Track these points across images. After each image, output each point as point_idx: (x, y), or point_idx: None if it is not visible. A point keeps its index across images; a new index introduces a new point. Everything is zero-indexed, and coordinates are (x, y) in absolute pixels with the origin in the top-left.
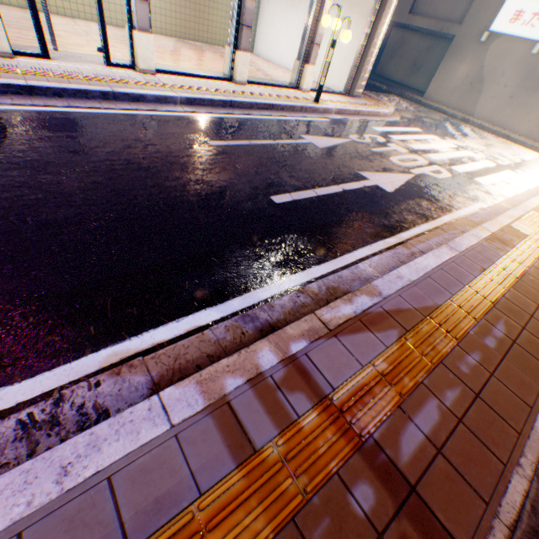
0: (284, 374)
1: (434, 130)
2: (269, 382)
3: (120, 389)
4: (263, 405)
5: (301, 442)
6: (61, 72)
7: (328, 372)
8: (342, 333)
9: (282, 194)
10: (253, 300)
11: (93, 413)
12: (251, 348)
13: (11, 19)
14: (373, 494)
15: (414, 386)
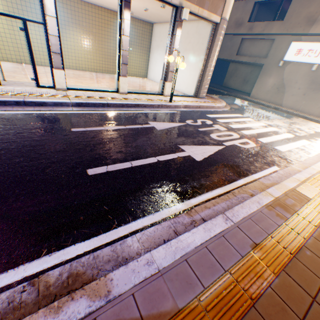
0: None
1: (252, 115)
2: None
3: None
4: None
5: None
6: (0, 91)
7: None
8: None
9: (100, 167)
10: None
11: None
12: None
13: (5, 68)
14: None
15: None
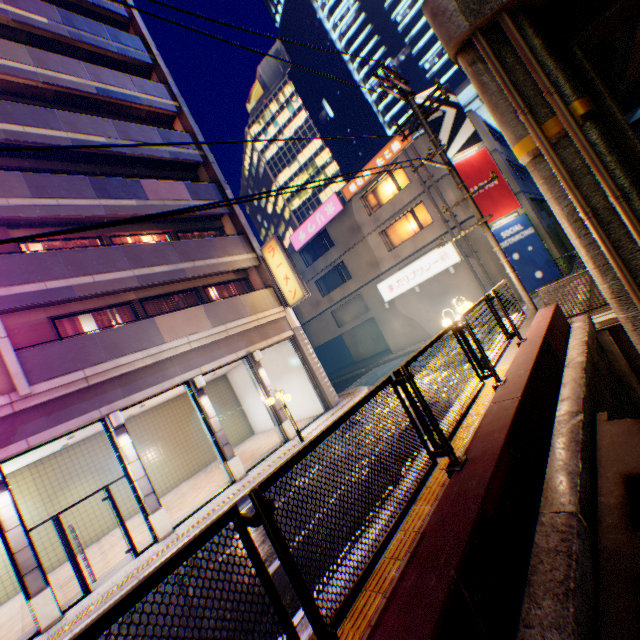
0: None
1: None
2: None
3: None
4: None
5: None
6: (100, 596)
7: None
8: None
9: (274, 561)
10: None
11: None
12: None
13: (62, 577)
14: None
15: None
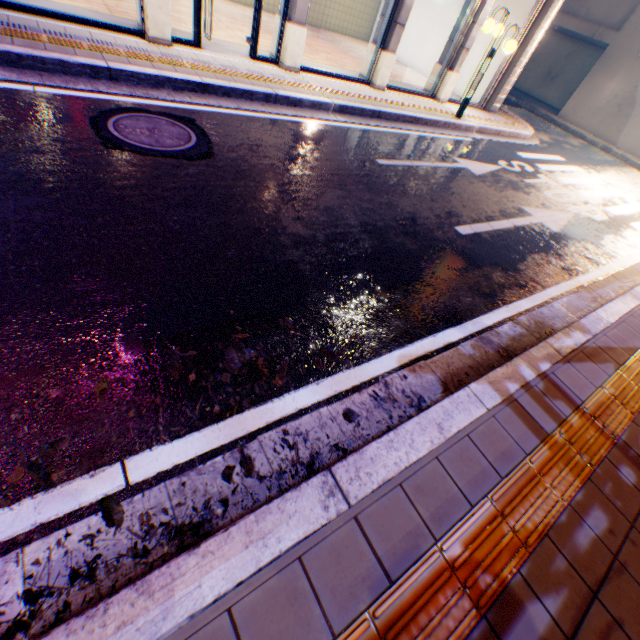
0: (543, 385)
1: (576, 161)
2: (536, 390)
3: (421, 383)
4: (538, 405)
5: (575, 434)
6: (219, 66)
7: (573, 389)
8: (571, 360)
9: (463, 226)
10: (480, 325)
11: (412, 397)
12: (512, 363)
13: None
14: (633, 474)
15: (638, 408)
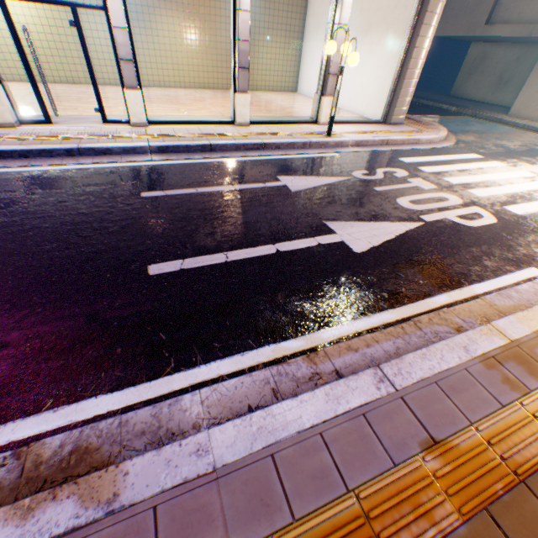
0: None
1: (504, 155)
2: None
3: None
4: None
5: None
6: (48, 134)
7: None
8: None
9: (171, 261)
10: None
11: None
12: None
13: (65, 95)
14: None
15: None
